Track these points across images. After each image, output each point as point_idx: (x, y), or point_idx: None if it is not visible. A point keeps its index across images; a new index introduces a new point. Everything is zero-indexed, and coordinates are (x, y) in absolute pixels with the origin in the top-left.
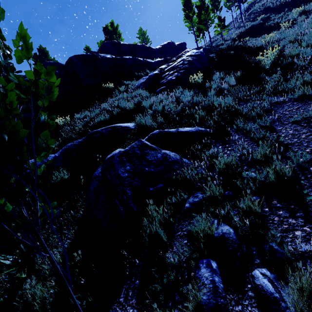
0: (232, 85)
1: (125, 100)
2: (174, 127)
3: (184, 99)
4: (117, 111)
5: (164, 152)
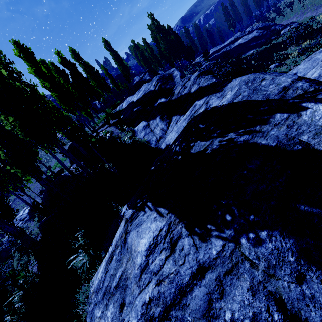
0: None
1: None
2: None
3: None
4: None
5: None
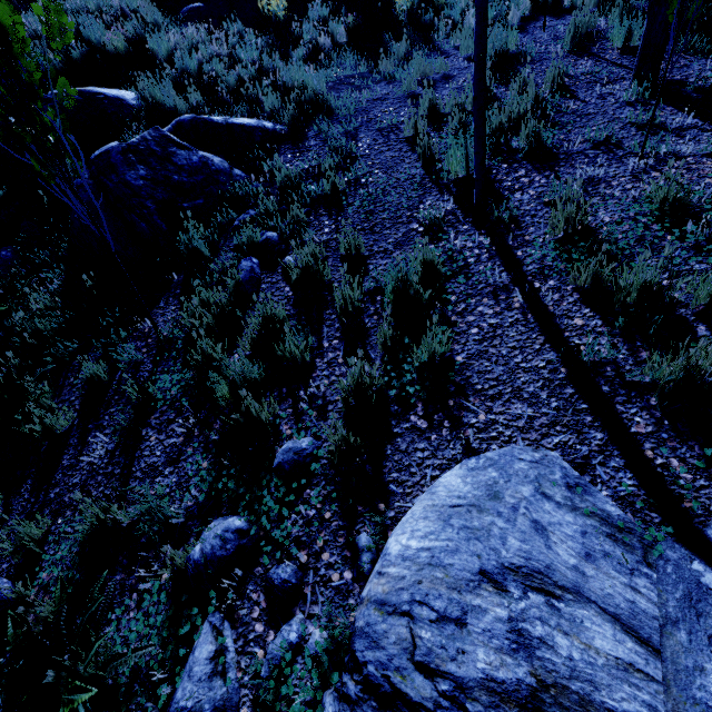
0: (341, 43)
1: (96, 20)
2: (223, 116)
3: (245, 55)
4: (81, 50)
5: (203, 155)
